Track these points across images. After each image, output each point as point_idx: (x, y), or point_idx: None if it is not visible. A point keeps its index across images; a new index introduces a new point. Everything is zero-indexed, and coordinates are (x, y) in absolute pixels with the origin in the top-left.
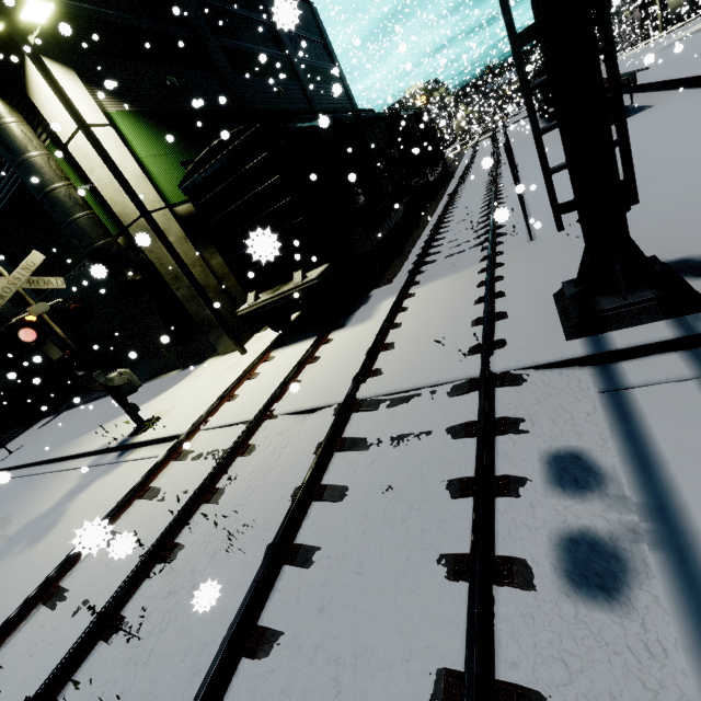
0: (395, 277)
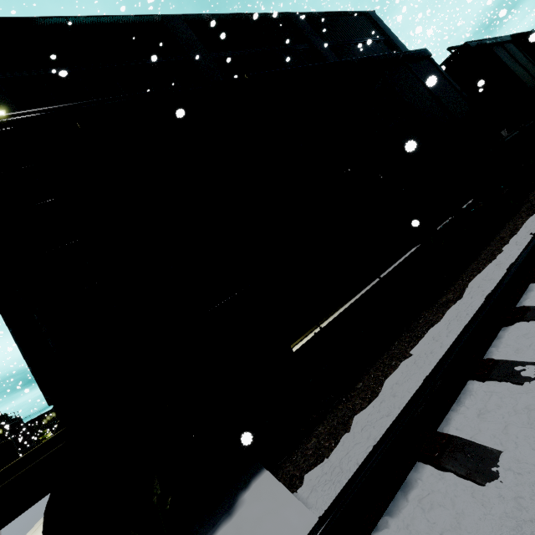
0: (358, 423)
